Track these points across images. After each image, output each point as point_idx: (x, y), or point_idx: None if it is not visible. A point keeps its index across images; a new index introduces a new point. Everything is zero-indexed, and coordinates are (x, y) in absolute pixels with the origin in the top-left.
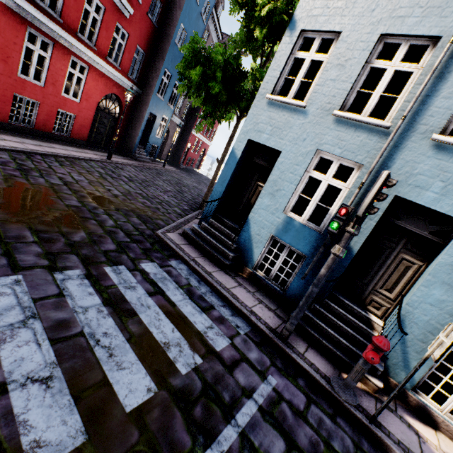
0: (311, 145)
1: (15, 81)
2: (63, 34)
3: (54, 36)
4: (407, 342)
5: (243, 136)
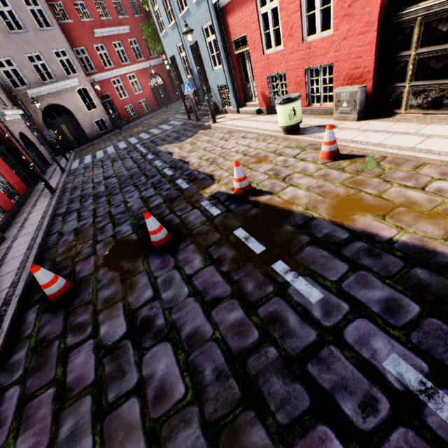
0: (175, 45)
1: (121, 102)
2: (118, 71)
3: (118, 74)
4: (215, 94)
5: (168, 58)
